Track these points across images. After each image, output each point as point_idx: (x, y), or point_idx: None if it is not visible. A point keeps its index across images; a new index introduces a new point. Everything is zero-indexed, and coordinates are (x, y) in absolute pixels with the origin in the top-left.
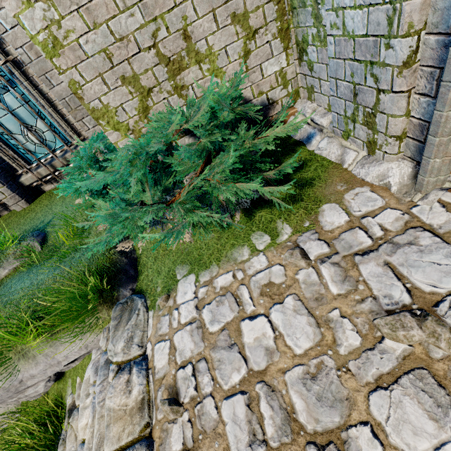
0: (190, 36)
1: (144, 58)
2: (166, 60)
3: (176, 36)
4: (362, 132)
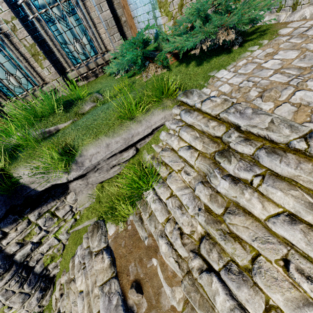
0: None
1: None
2: None
3: None
4: (290, 2)
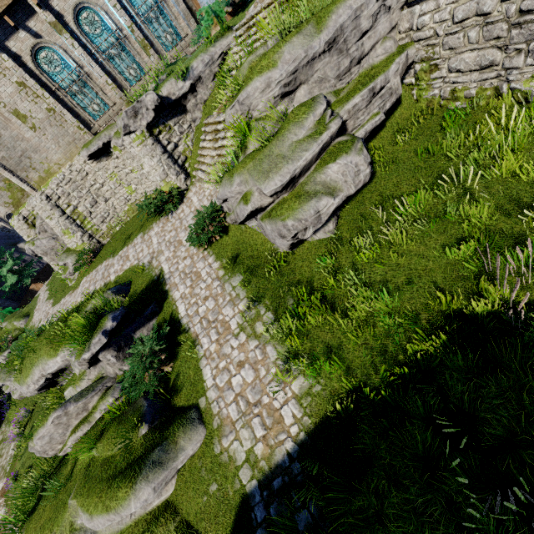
0: None
1: None
2: None
3: None
4: None
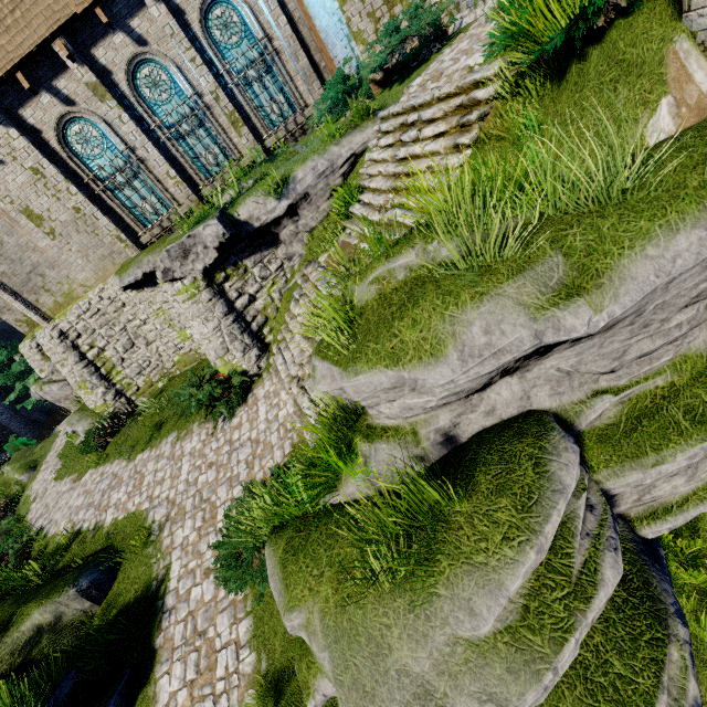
0: None
1: (378, 3)
2: (387, 2)
3: None
4: None
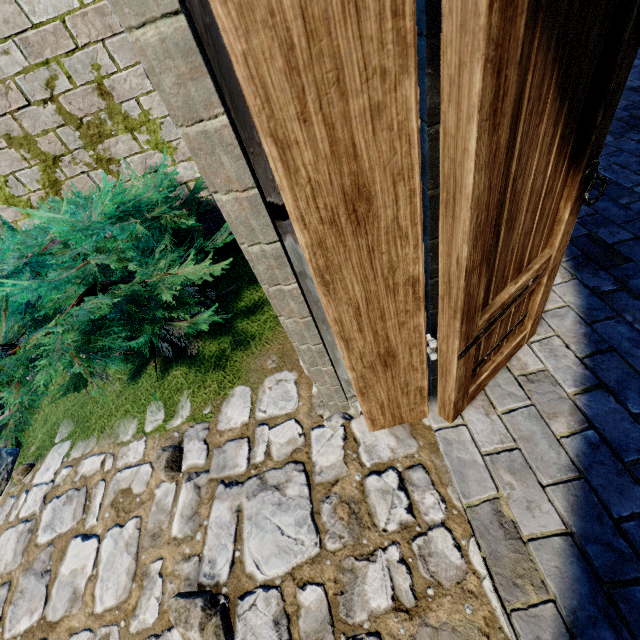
0: (111, 93)
1: (39, 115)
2: (76, 121)
3: (87, 90)
4: None
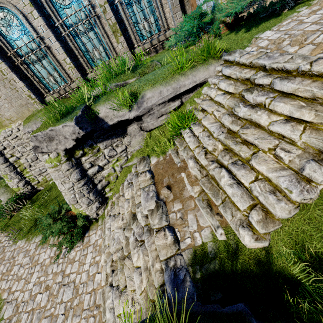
0: None
1: None
2: None
3: None
4: None
